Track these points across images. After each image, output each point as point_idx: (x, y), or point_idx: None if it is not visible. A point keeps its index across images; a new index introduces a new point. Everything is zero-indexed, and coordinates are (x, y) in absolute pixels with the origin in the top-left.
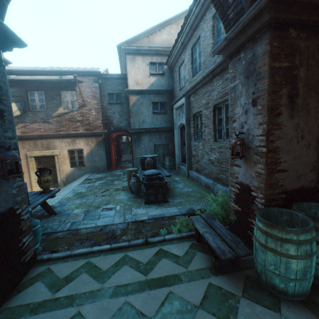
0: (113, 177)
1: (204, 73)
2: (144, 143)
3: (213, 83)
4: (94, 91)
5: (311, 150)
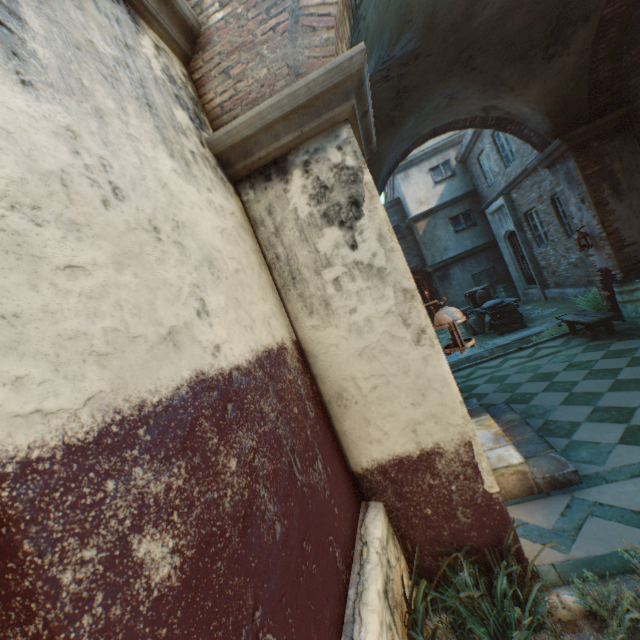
0: None
1: (522, 167)
2: (455, 278)
3: (539, 174)
4: None
5: None
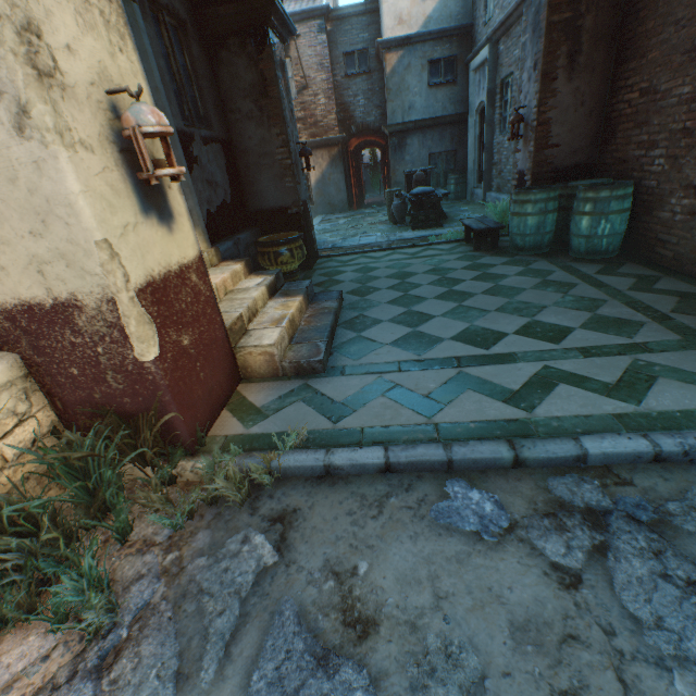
0: (362, 216)
1: None
2: (411, 152)
3: None
4: (321, 53)
5: (593, 119)
